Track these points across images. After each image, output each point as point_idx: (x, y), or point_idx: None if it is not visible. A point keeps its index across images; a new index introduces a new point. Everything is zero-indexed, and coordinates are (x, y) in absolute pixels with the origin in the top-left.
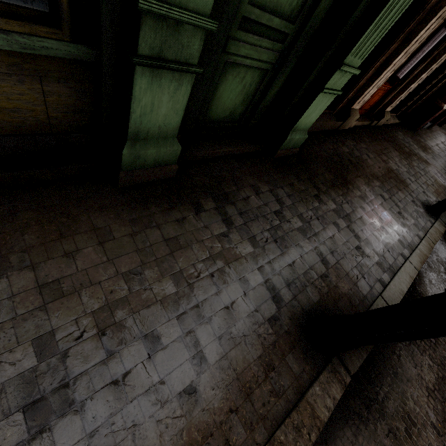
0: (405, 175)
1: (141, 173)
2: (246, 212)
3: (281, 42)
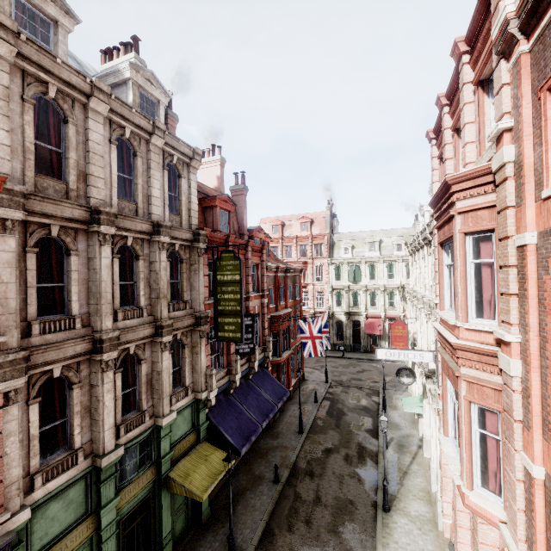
0: (263, 471)
1: None
2: None
3: (185, 504)
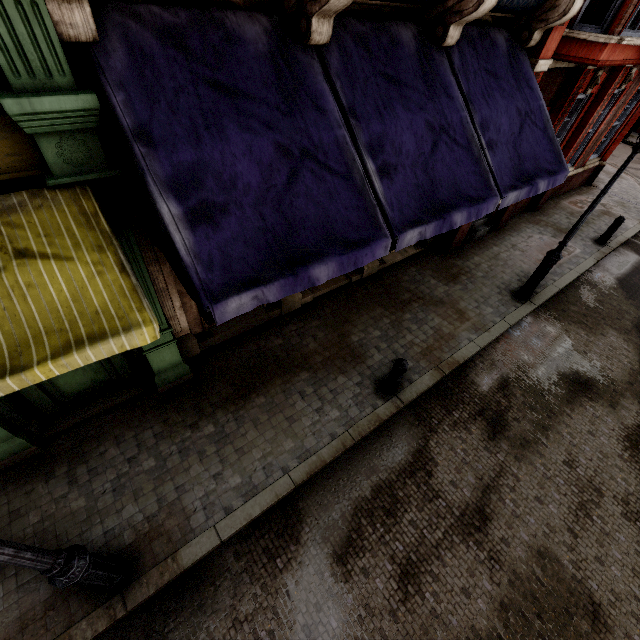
0: (371, 344)
1: (2, 464)
2: (96, 467)
3: None
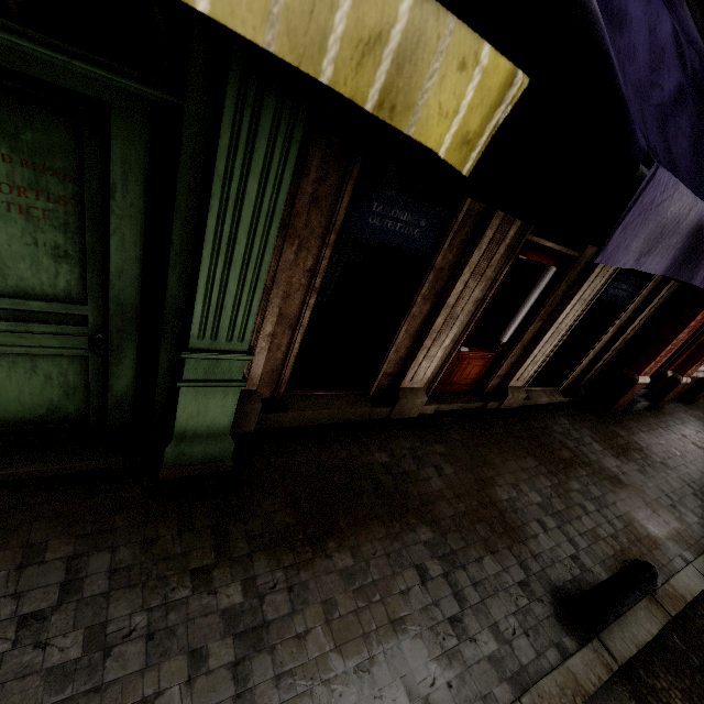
0: (530, 512)
1: None
2: None
3: (82, 323)
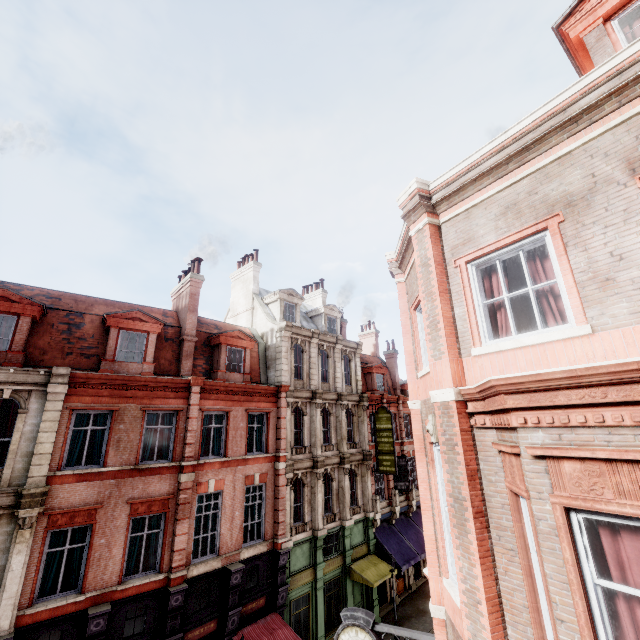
0: (427, 608)
1: None
2: None
3: (361, 604)
